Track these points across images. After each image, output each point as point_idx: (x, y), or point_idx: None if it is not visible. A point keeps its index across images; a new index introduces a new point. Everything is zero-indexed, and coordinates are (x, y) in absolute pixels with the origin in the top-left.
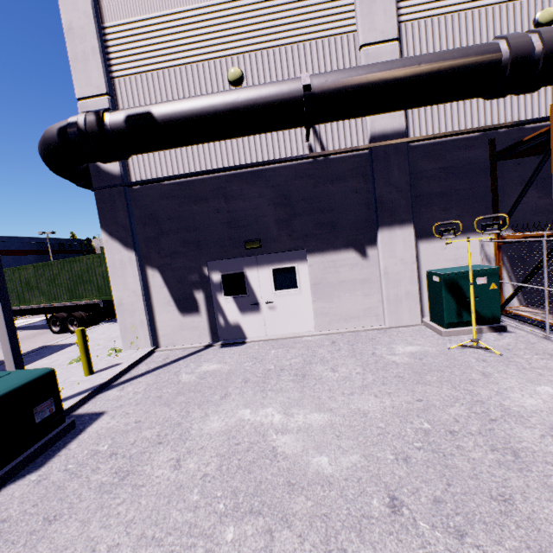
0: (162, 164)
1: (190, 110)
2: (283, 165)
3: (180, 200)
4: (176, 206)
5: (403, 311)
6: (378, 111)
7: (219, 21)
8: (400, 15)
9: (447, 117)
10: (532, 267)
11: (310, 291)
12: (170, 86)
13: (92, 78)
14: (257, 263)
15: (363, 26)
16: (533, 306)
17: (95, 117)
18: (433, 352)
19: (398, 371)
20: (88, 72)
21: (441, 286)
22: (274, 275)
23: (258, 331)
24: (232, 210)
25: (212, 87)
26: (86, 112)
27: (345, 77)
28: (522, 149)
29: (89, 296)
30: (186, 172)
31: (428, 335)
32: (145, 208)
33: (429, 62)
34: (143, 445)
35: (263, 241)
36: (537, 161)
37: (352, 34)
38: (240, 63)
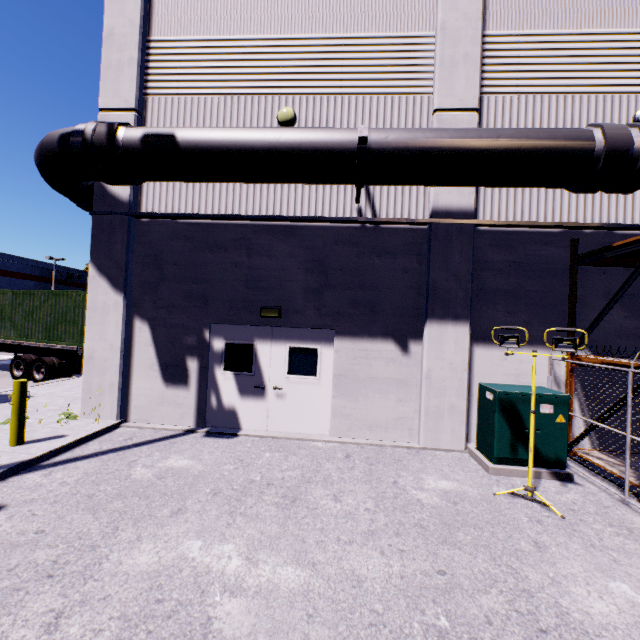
0: (182, 199)
1: (221, 140)
2: (325, 225)
3: (193, 243)
4: (188, 250)
5: (443, 429)
6: (443, 182)
7: (279, 56)
8: (484, 86)
9: (524, 205)
10: (611, 401)
11: (332, 383)
12: (210, 115)
13: (122, 90)
14: (271, 337)
15: (440, 89)
16: (609, 452)
17: (107, 128)
18: (473, 496)
19: (422, 516)
20: (119, 82)
21: (494, 406)
22: (290, 354)
23: (258, 422)
24: (254, 267)
25: (257, 124)
26: (99, 122)
27: (409, 136)
28: (610, 255)
29: (68, 340)
30: (208, 213)
31: (470, 468)
32: (150, 246)
33: (509, 137)
34: (23, 575)
35: (284, 310)
36: (626, 273)
37: (427, 97)
38: (295, 104)
